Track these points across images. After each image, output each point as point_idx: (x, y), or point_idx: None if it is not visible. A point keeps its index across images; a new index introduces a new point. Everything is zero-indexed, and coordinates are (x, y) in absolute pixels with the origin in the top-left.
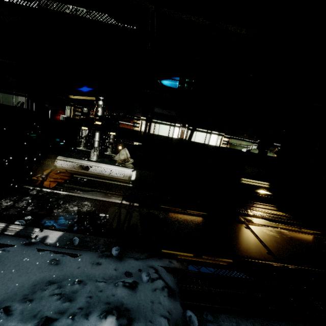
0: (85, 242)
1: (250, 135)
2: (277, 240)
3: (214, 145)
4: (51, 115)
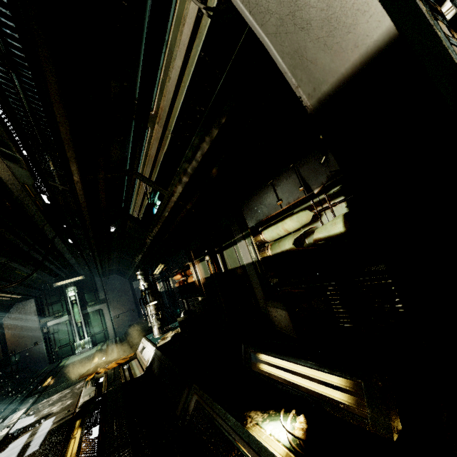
0: None
1: (290, 194)
2: None
3: (251, 262)
4: None
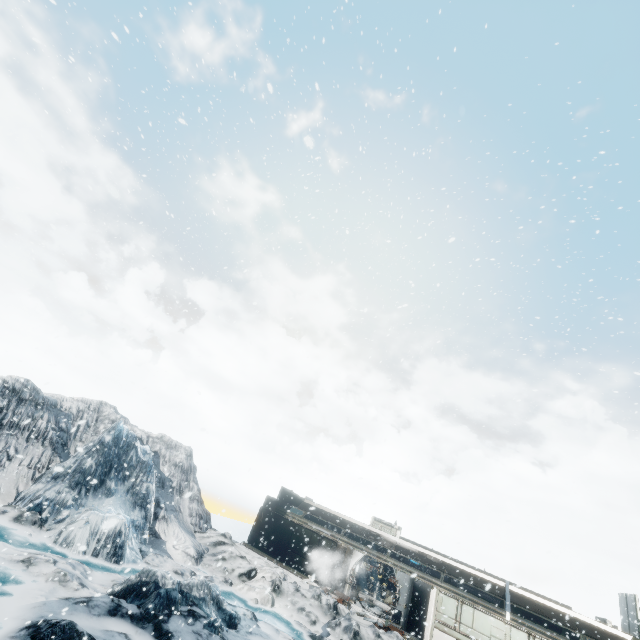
0: None
1: None
2: None
3: None
4: None
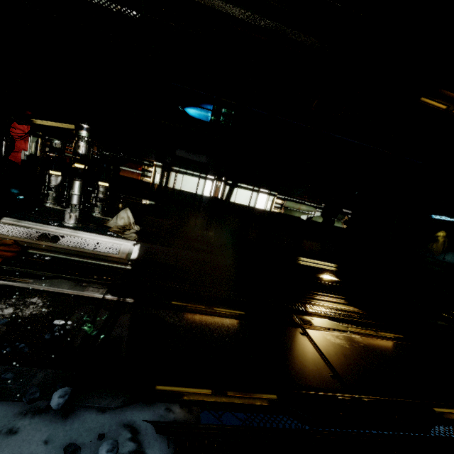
0: (1, 382)
1: (313, 197)
2: (346, 352)
3: (262, 209)
4: (7, 151)
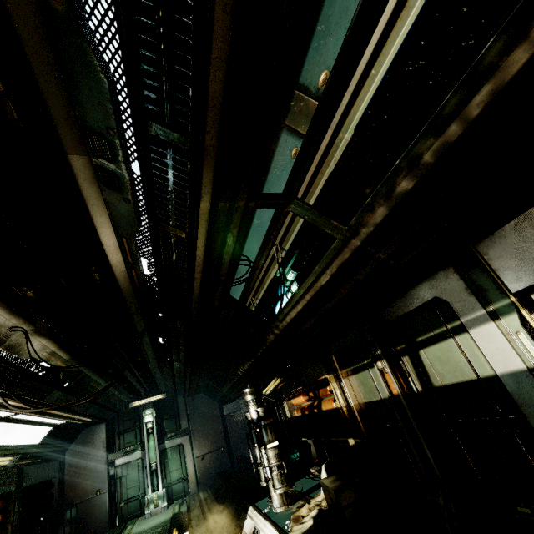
0: None
1: None
2: None
3: (521, 369)
4: None
